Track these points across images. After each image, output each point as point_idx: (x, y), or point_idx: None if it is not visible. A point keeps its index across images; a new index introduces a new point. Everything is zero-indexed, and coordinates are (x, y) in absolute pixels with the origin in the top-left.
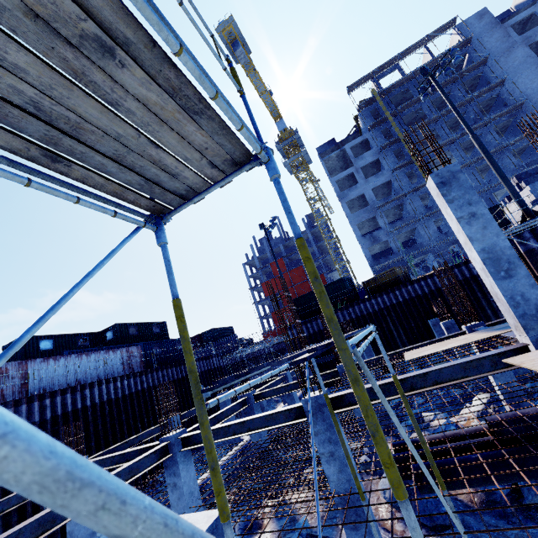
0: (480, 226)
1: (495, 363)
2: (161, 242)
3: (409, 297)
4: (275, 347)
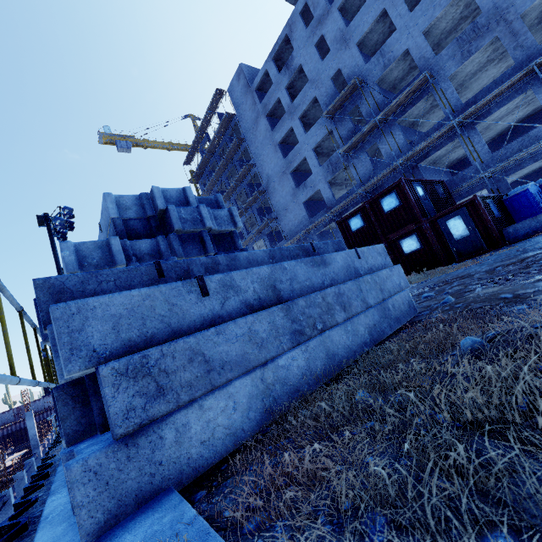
0: None
1: None
2: None
3: None
4: None
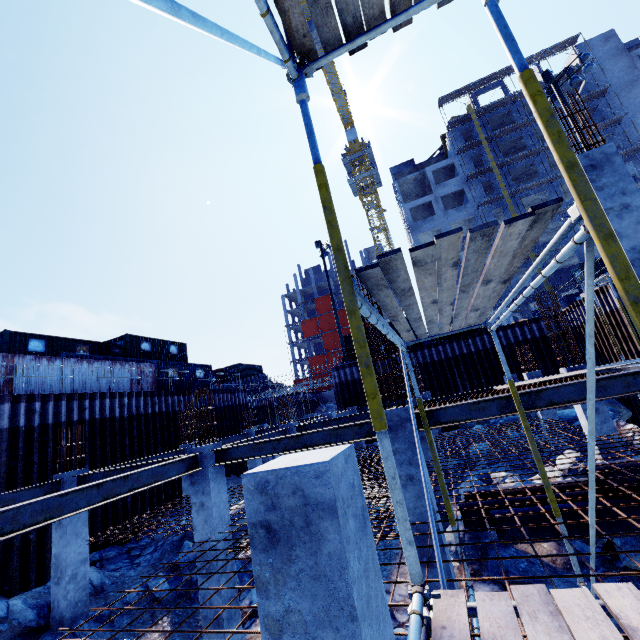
0: (633, 220)
1: (628, 385)
2: (303, 93)
3: (483, 348)
4: (309, 396)
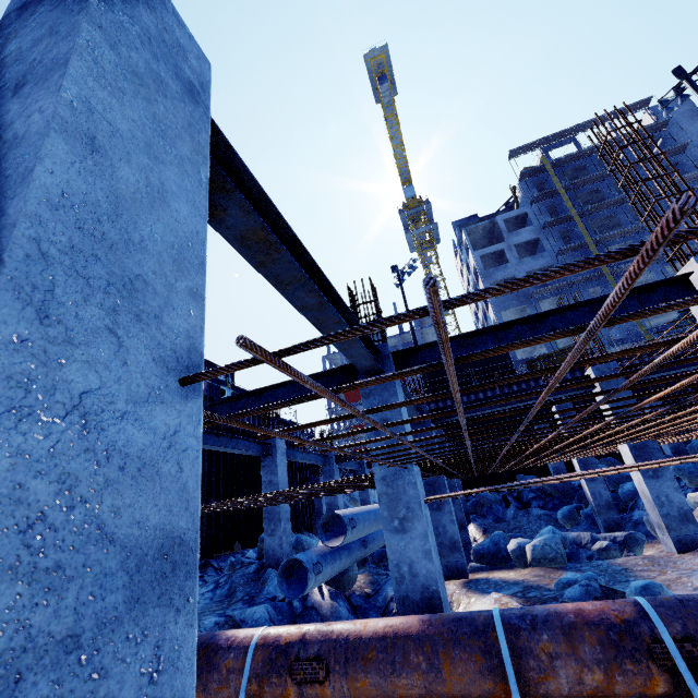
0: None
1: None
2: None
3: None
4: None
